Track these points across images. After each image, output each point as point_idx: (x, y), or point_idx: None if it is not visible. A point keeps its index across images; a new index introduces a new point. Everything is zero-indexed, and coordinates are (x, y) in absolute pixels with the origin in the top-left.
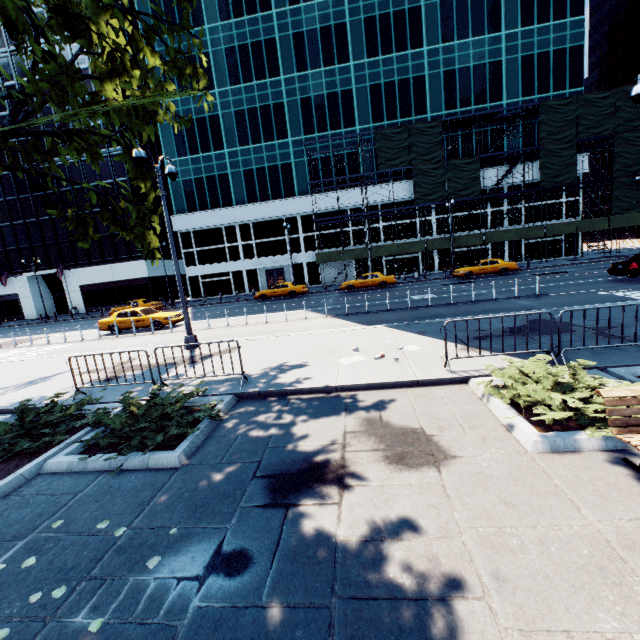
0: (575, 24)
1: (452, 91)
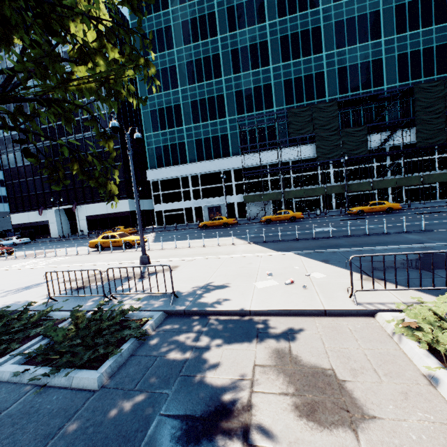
0: (439, 29)
1: (344, 81)
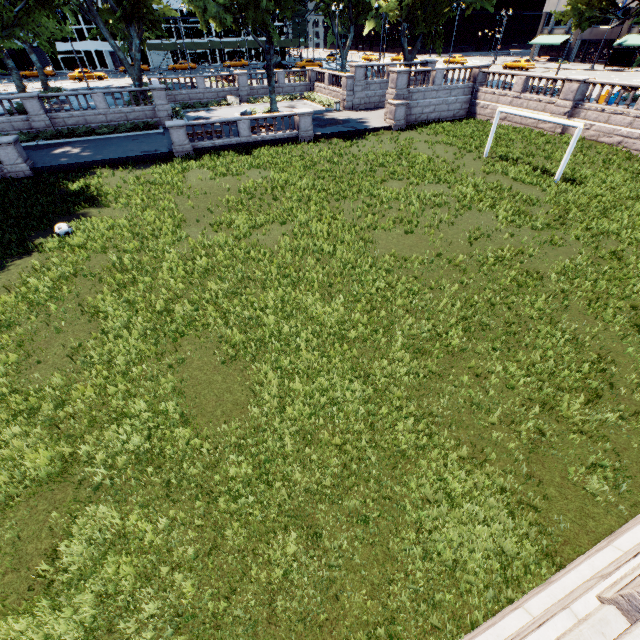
0: None
1: None
